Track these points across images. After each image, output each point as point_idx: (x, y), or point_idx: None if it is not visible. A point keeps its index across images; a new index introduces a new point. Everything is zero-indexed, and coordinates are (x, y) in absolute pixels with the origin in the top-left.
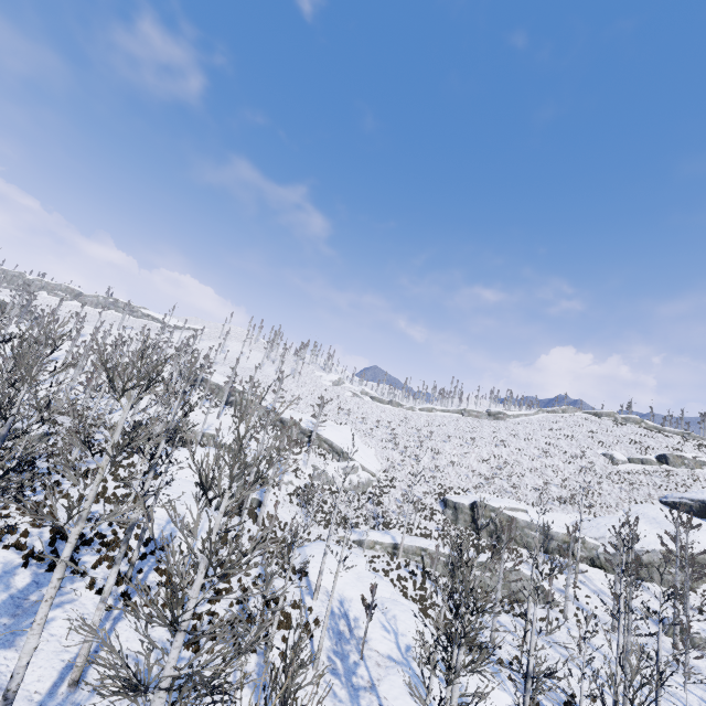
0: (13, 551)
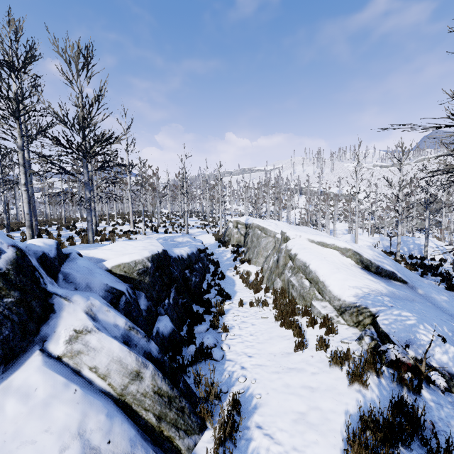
0: None
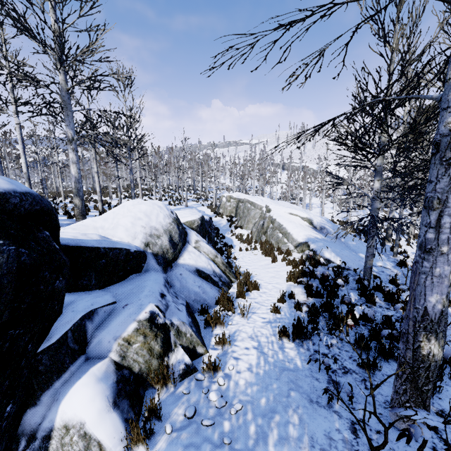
0: None
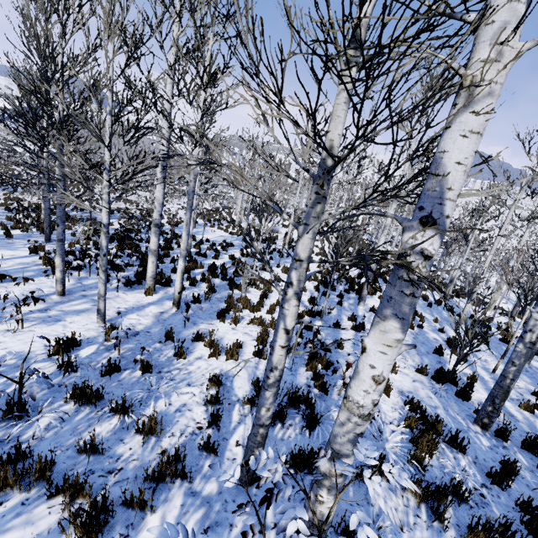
0: None
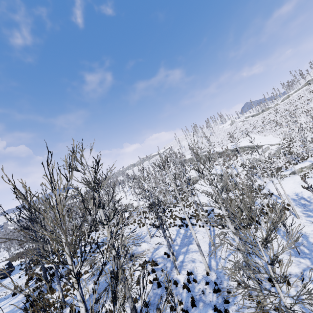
0: (175, 227)
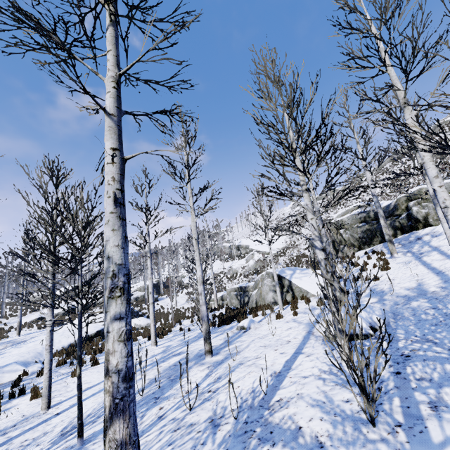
0: None
